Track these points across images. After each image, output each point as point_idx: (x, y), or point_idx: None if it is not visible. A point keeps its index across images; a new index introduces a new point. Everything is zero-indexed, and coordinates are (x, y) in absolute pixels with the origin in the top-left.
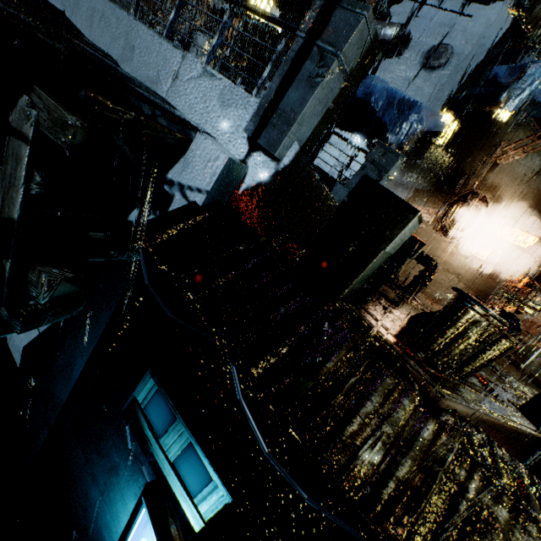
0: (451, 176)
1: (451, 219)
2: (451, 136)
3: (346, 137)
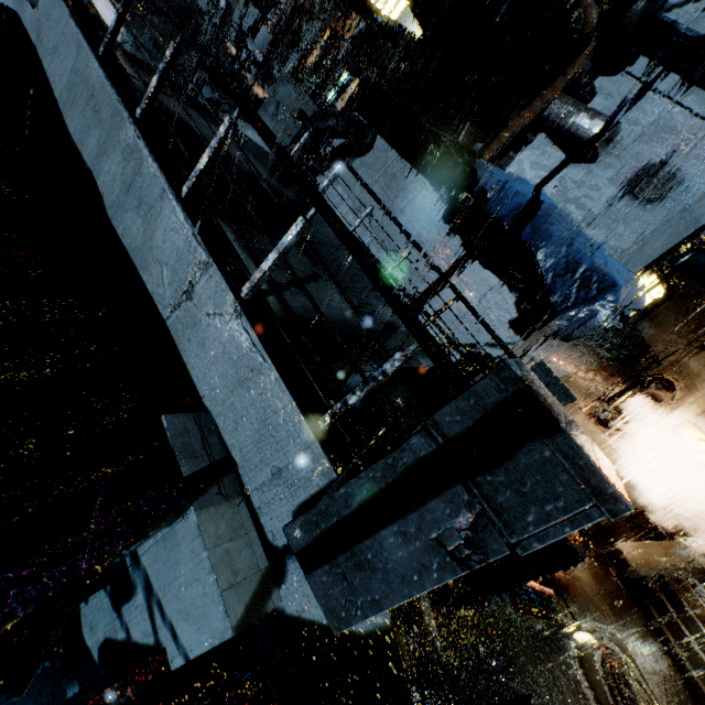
0: (633, 356)
1: (617, 408)
2: (648, 304)
3: (487, 279)
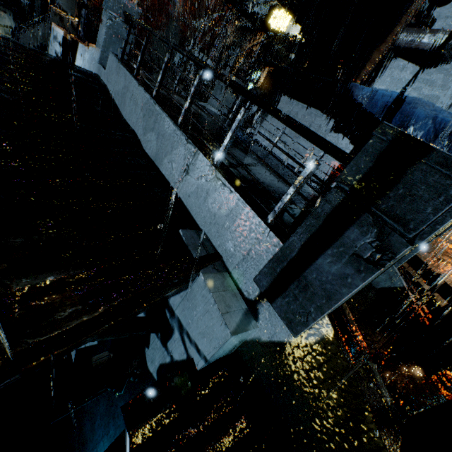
0: None
1: None
2: None
3: None
